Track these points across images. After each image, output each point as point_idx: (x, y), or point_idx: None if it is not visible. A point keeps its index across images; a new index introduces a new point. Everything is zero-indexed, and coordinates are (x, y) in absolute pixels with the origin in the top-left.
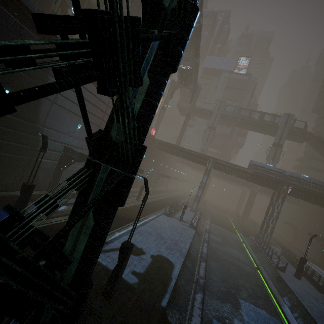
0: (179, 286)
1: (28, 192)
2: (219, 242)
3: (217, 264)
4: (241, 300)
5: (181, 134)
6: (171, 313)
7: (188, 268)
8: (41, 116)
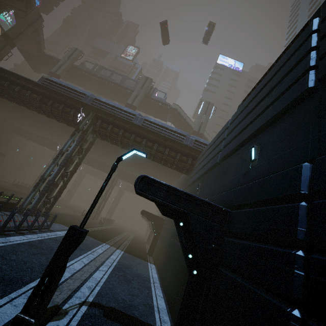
0: None
1: None
2: None
3: None
4: None
5: None
6: None
7: None
8: None
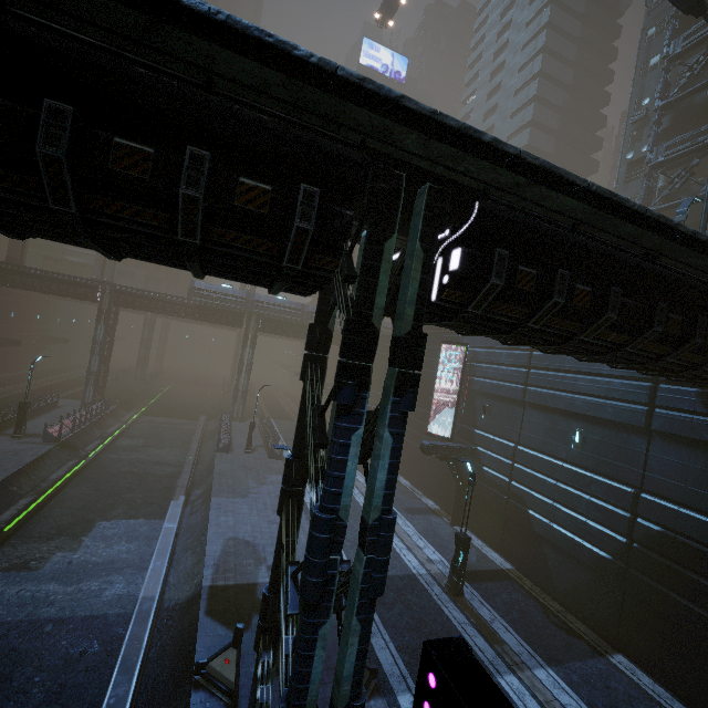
0: None
1: None
2: (136, 446)
3: (90, 486)
4: (100, 523)
5: None
6: None
7: None
8: None
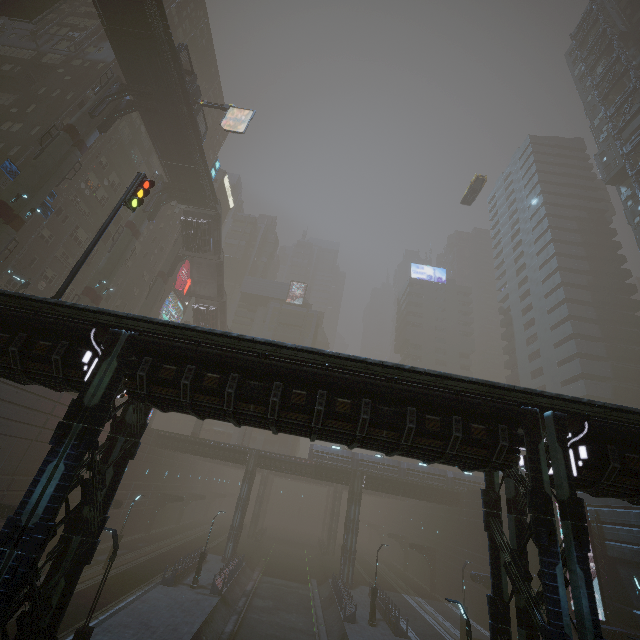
0: None
1: None
2: (269, 608)
3: None
4: None
5: None
6: None
7: None
8: None
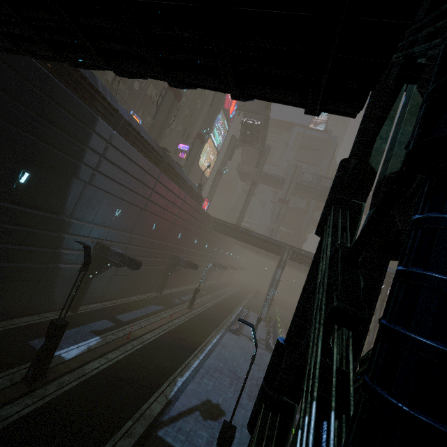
0: None
1: (58, 334)
2: None
3: None
4: None
5: (244, 210)
6: None
7: None
8: (69, 204)
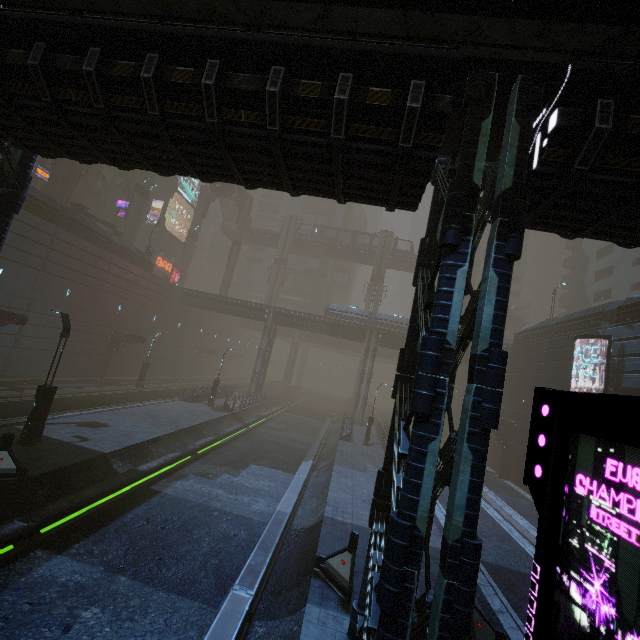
0: (151, 452)
1: None
2: (279, 428)
3: (248, 444)
4: (252, 465)
5: (227, 276)
6: (121, 464)
7: (184, 443)
8: None
